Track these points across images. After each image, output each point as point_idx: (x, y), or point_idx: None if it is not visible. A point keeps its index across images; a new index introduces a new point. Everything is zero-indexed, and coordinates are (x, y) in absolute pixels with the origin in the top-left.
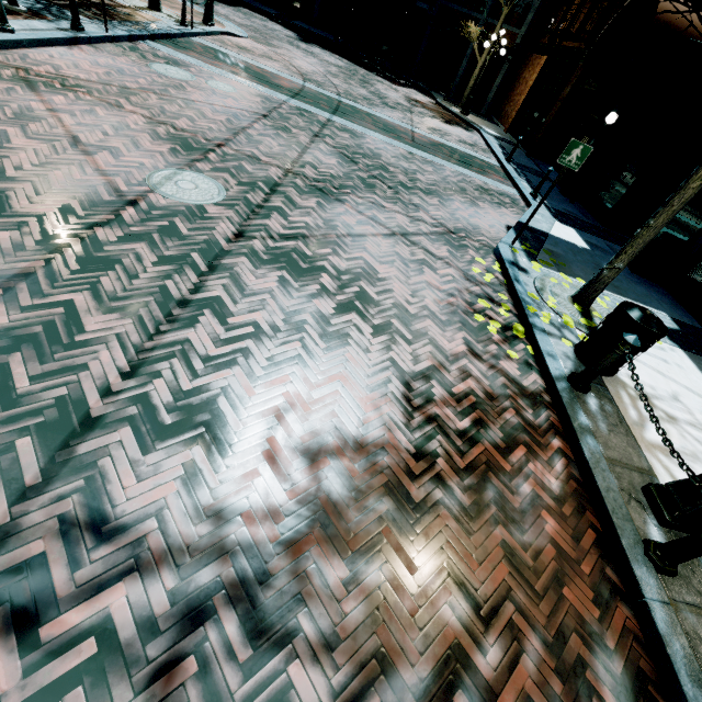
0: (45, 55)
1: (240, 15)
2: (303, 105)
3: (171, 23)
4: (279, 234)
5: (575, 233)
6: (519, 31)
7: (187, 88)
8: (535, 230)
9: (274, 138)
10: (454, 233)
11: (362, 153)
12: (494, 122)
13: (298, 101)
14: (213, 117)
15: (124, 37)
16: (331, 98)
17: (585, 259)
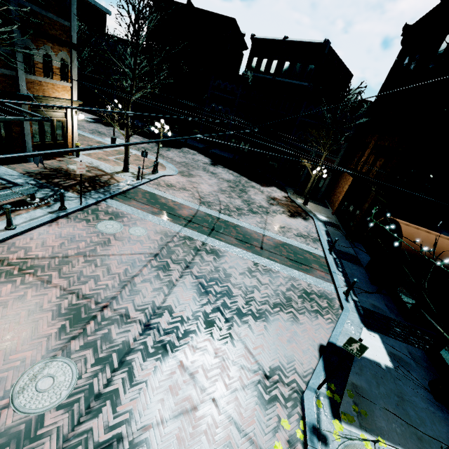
0: (28, 238)
1: (181, 155)
2: (189, 233)
3: (130, 180)
4: (96, 443)
5: (379, 342)
6: (335, 159)
7: (111, 241)
8: (343, 352)
9: (152, 282)
10: (269, 376)
11: (217, 277)
12: (325, 205)
13: (188, 229)
14: (115, 271)
15: (92, 204)
16: (213, 217)
17: (387, 389)
